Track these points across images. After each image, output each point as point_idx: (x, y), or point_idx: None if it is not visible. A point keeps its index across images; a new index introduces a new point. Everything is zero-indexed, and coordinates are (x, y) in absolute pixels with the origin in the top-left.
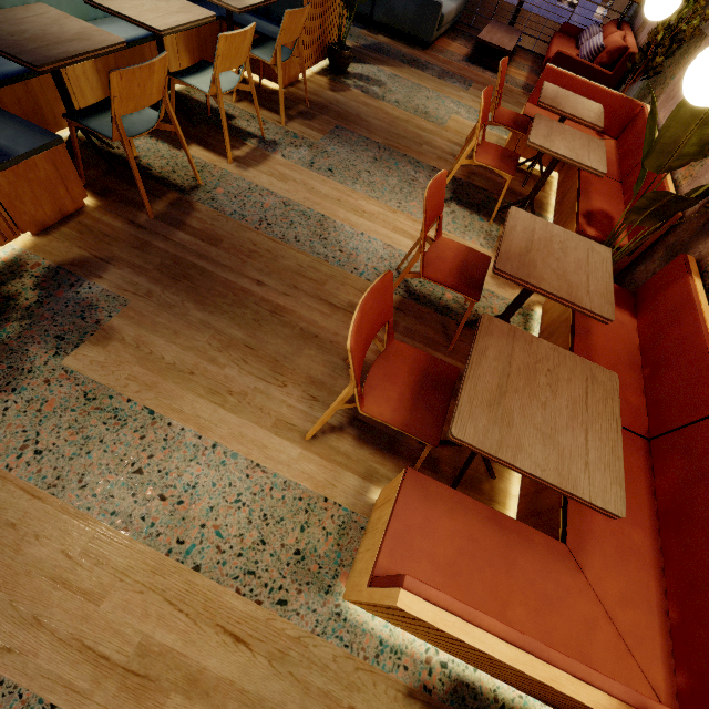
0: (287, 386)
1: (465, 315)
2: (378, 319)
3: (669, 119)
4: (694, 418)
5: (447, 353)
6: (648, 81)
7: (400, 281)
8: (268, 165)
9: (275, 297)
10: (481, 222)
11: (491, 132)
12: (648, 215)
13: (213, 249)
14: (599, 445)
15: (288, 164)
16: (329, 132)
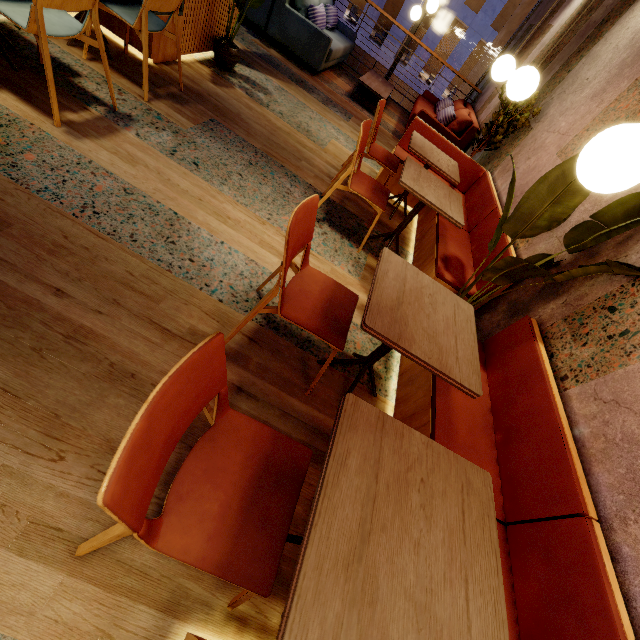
0: (65, 458)
1: (327, 361)
2: (197, 400)
3: (529, 191)
4: (552, 512)
5: (303, 399)
6: (487, 152)
7: (253, 316)
8: (114, 141)
9: (79, 315)
10: (351, 247)
11: (365, 163)
12: (502, 275)
13: None
14: (482, 605)
15: (142, 145)
16: (202, 123)
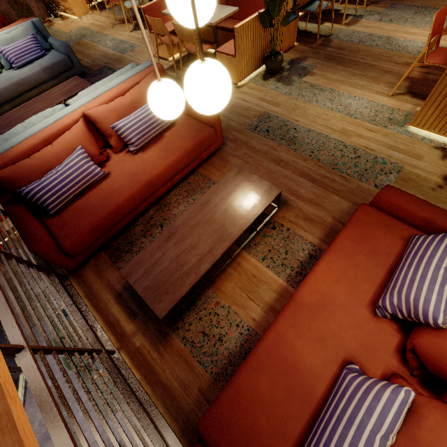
0: (379, 84)
1: None
2: (437, 28)
3: None
4: None
5: None
6: None
7: None
8: (359, 24)
9: (370, 62)
10: None
11: None
12: None
13: (342, 51)
14: None
15: (369, 22)
16: (388, 7)
